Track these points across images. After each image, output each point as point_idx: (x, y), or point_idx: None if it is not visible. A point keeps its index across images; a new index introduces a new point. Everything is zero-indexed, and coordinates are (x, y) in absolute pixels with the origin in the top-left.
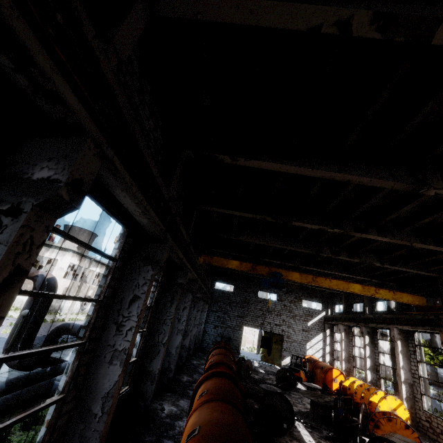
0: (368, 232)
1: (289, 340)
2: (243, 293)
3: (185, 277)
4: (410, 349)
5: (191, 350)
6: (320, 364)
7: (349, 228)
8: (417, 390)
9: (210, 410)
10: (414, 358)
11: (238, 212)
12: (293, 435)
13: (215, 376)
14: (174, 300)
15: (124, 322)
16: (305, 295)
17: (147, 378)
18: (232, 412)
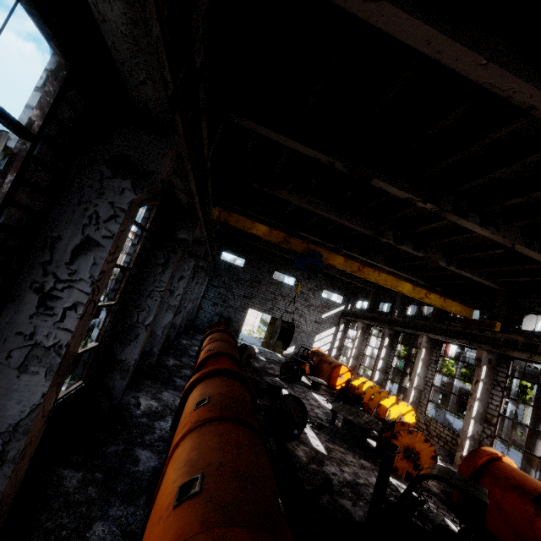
0: (469, 218)
1: (298, 330)
2: (255, 270)
3: (192, 231)
4: (432, 359)
5: (181, 328)
6: (329, 359)
7: (448, 207)
8: (424, 397)
9: (219, 439)
10: (433, 367)
11: (294, 143)
12: (300, 437)
13: (219, 375)
14: (168, 264)
15: (60, 291)
16: (328, 285)
17: (115, 370)
18: (251, 443)
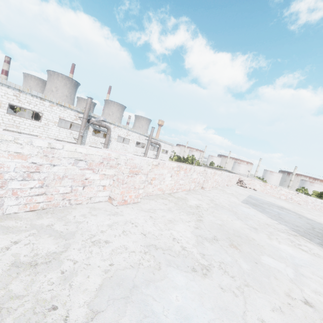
0: None
1: None
2: None
3: None
4: None
5: None
6: None
7: None
8: None
9: None
10: None
11: None
12: None
13: None
14: None
15: None
16: None
17: None
18: None
